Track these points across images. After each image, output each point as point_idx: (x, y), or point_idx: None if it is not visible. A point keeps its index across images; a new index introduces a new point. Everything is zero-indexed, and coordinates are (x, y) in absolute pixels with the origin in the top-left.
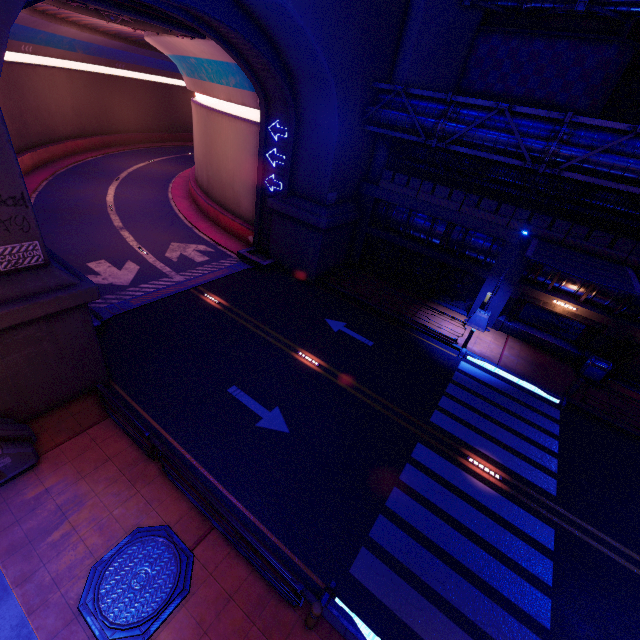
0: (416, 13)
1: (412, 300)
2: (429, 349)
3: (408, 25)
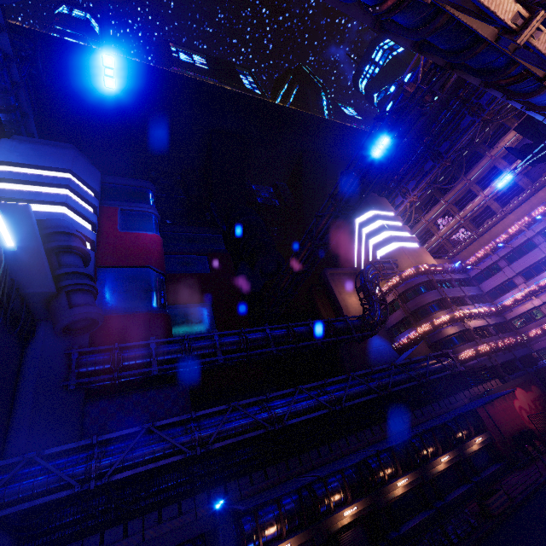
0: (25, 401)
1: None
2: None
3: (17, 411)
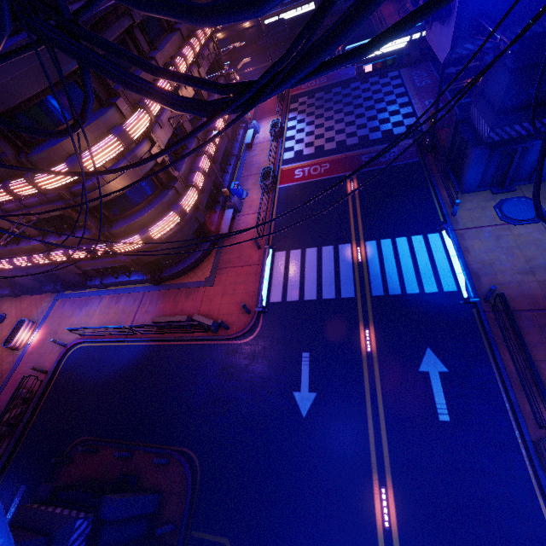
0: None
1: None
2: None
3: None
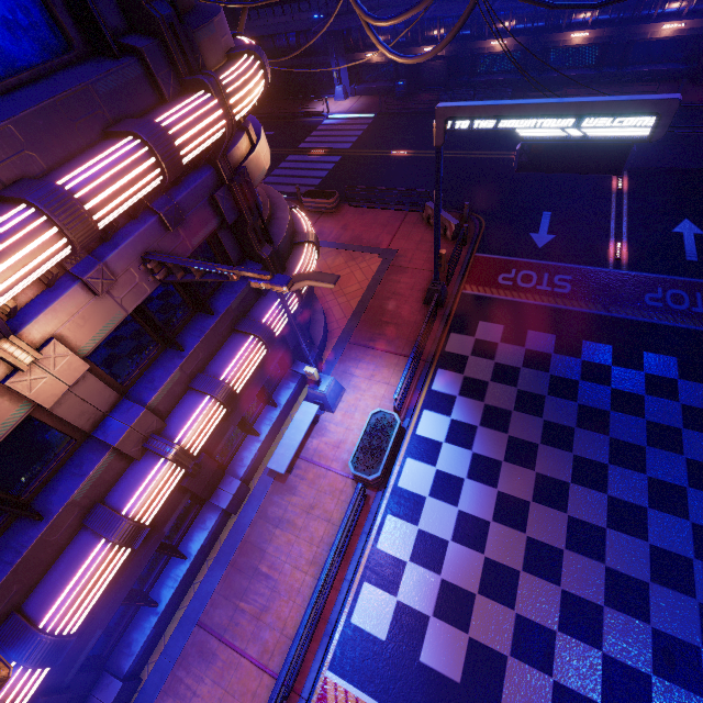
0: None
1: (302, 103)
2: (307, 123)
3: None
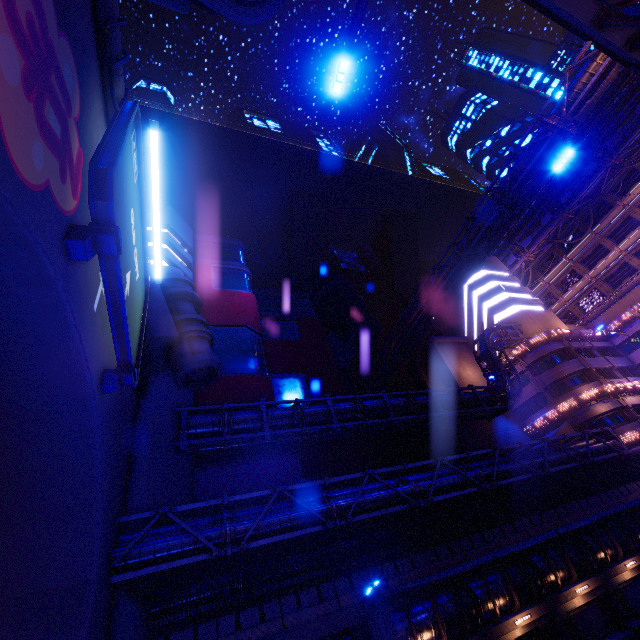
0: (142, 458)
1: None
2: None
3: (135, 468)
